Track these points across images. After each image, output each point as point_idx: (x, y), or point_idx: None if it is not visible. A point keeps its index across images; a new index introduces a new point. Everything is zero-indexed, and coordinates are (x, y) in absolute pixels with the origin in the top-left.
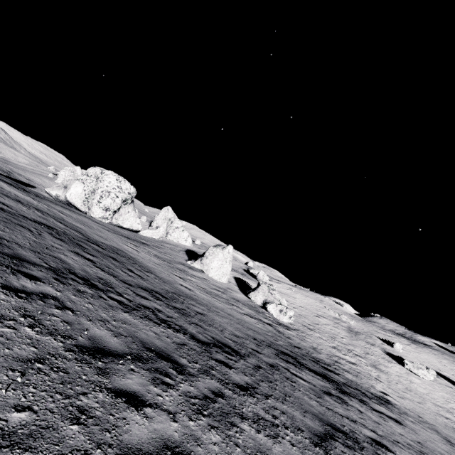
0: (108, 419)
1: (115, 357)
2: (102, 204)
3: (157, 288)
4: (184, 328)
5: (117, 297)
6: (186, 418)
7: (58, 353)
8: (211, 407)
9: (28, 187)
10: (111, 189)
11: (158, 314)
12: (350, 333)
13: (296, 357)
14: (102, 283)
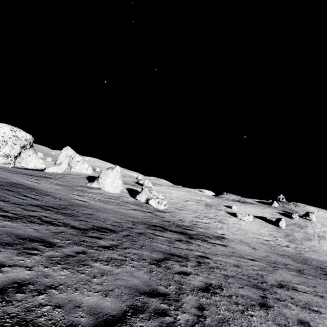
0: None
1: None
2: (1, 152)
3: (50, 204)
4: (67, 223)
5: (2, 213)
6: (42, 267)
7: None
8: (70, 259)
9: None
10: (8, 138)
11: (44, 219)
12: (206, 206)
13: (163, 226)
14: None
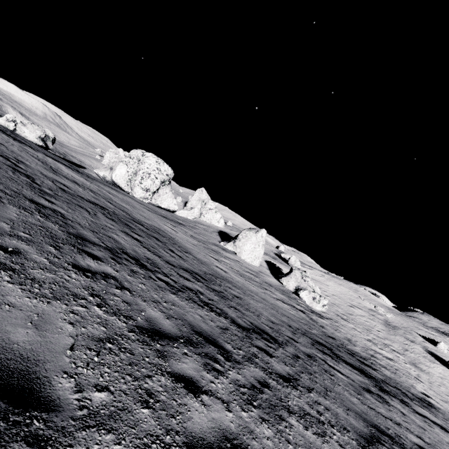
0: (172, 404)
1: (170, 340)
2: (142, 185)
3: (196, 269)
4: (224, 311)
5: (164, 278)
6: (239, 408)
7: (123, 334)
8: (259, 397)
9: (80, 168)
10: (151, 171)
11: (201, 296)
12: (387, 326)
13: (331, 348)
14: (150, 263)
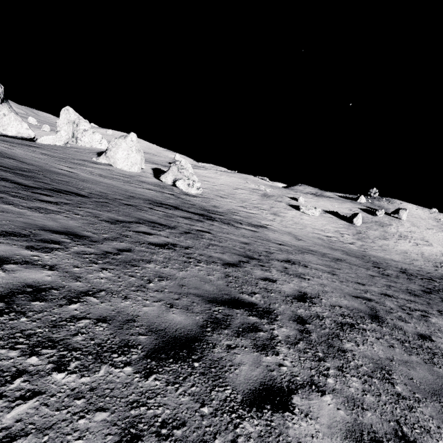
0: None
1: None
2: None
3: (6, 165)
4: (10, 179)
5: None
6: None
7: None
8: None
9: None
10: None
11: None
12: (263, 197)
13: (178, 207)
14: None
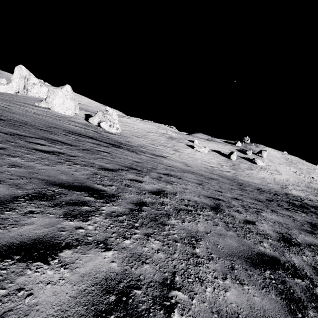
0: None
1: None
2: None
3: None
4: None
5: None
6: None
7: None
8: None
9: None
10: None
11: None
12: (168, 138)
13: (94, 138)
14: None
